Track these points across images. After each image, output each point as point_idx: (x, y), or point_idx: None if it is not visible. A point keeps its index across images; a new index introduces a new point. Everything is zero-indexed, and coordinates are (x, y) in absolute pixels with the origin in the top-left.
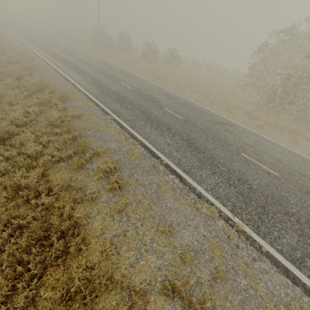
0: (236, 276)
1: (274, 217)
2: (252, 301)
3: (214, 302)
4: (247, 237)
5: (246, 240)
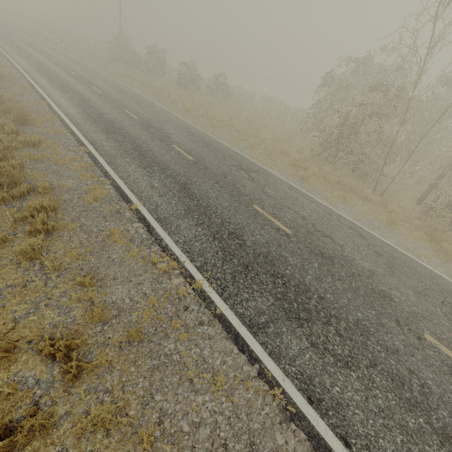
0: (164, 340)
1: (254, 278)
2: (170, 367)
3: (115, 365)
4: (205, 298)
5: (202, 302)
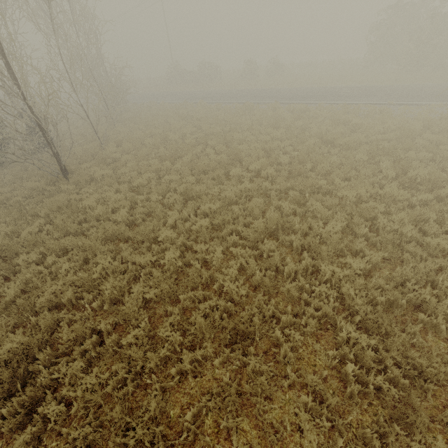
0: None
1: None
2: None
3: None
4: None
5: None
